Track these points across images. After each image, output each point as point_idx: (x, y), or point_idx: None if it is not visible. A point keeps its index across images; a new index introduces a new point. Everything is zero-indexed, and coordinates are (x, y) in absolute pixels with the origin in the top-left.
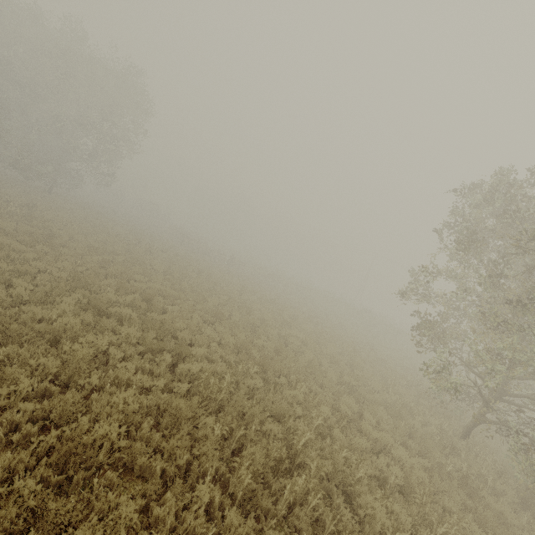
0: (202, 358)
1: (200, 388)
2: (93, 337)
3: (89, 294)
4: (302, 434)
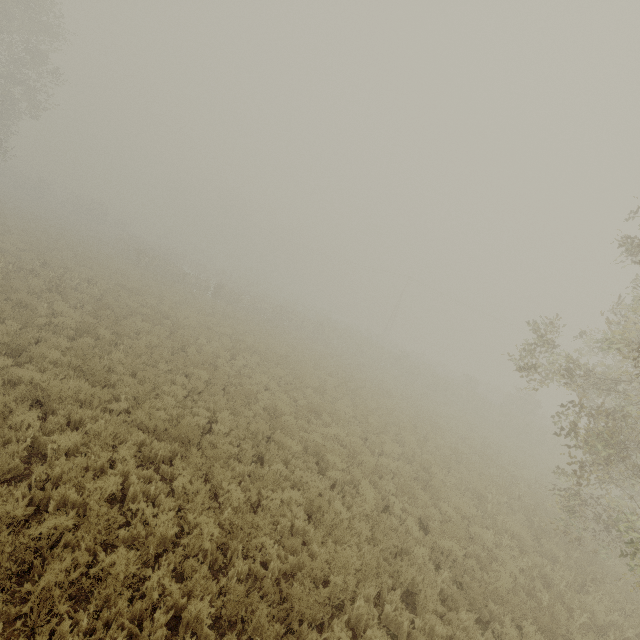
0: None
1: None
2: None
3: None
4: None
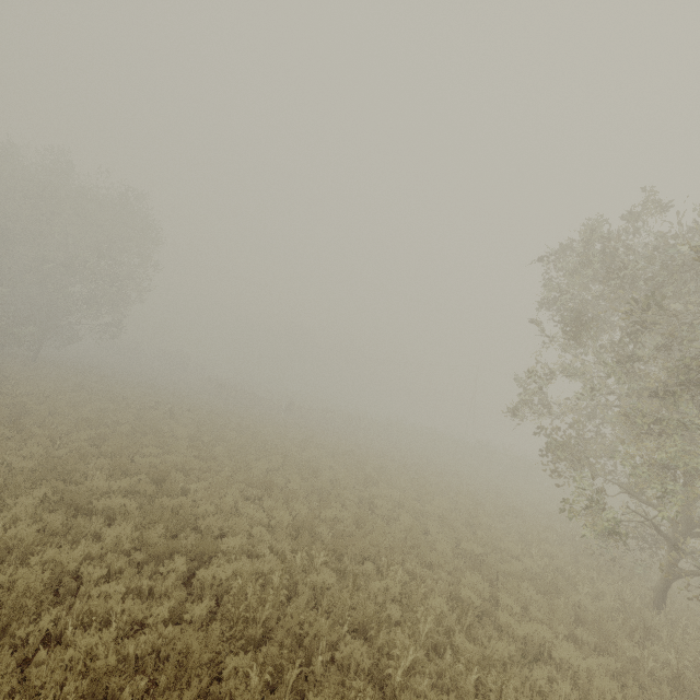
0: (239, 554)
1: (228, 605)
2: (53, 552)
3: (63, 486)
4: (401, 653)
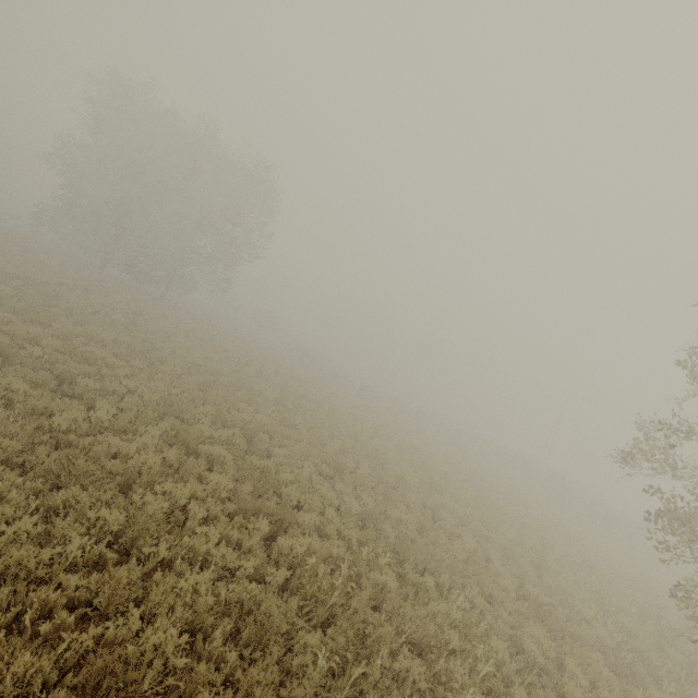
0: (312, 530)
1: (303, 580)
2: (171, 485)
3: (179, 425)
4: (459, 689)
